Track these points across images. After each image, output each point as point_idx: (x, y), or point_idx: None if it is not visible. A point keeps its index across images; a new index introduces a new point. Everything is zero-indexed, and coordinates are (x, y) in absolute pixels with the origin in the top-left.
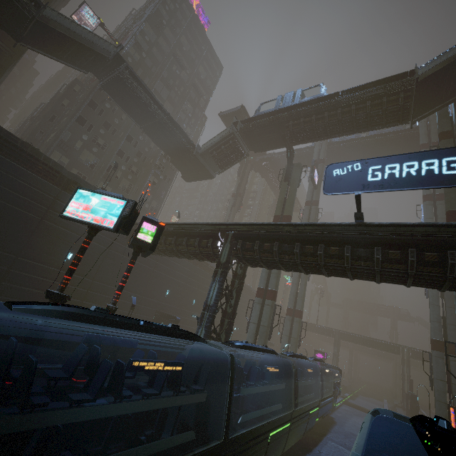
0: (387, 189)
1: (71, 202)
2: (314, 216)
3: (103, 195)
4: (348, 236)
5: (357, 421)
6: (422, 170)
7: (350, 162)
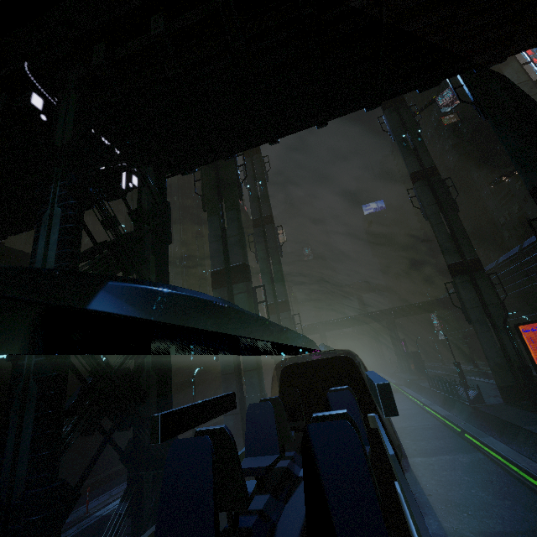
0: None
1: None
2: (261, 169)
3: None
4: None
5: None
6: None
7: None
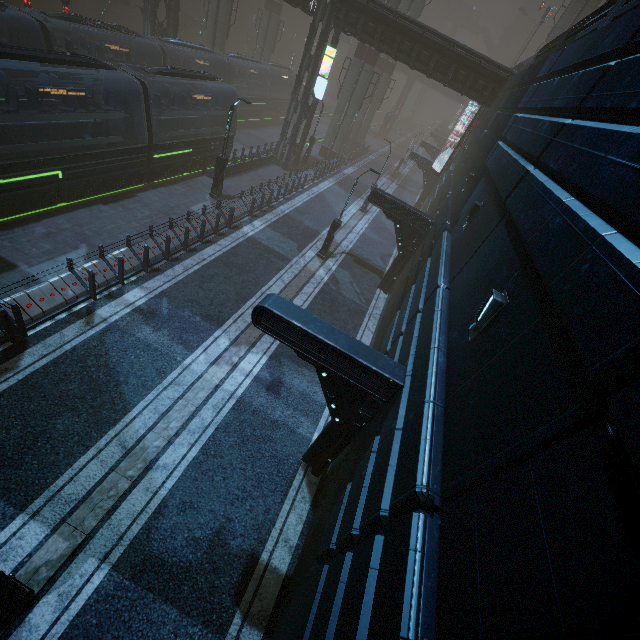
0: None
1: None
2: None
3: None
4: None
5: (321, 127)
6: None
7: None
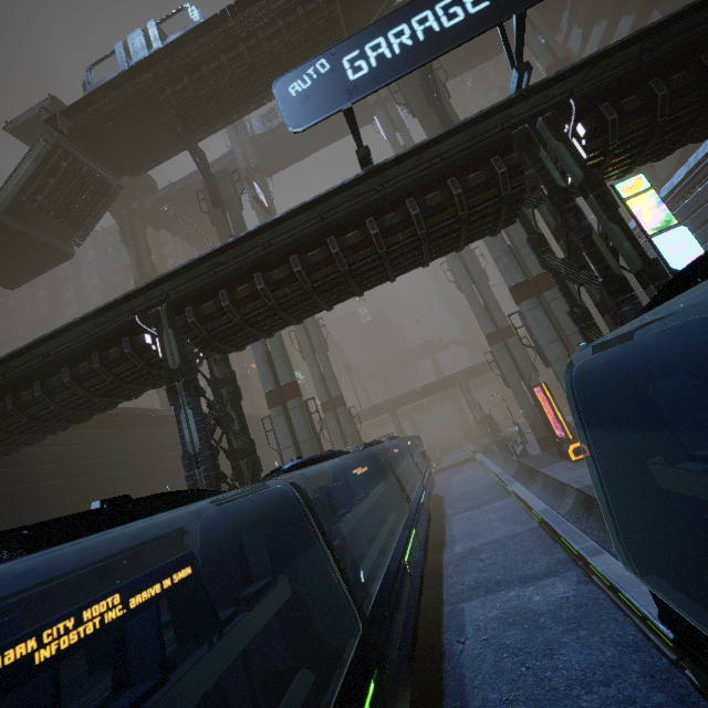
0: (387, 82)
1: None
2: None
3: None
4: (362, 204)
5: (458, 479)
6: (417, 34)
7: (308, 62)
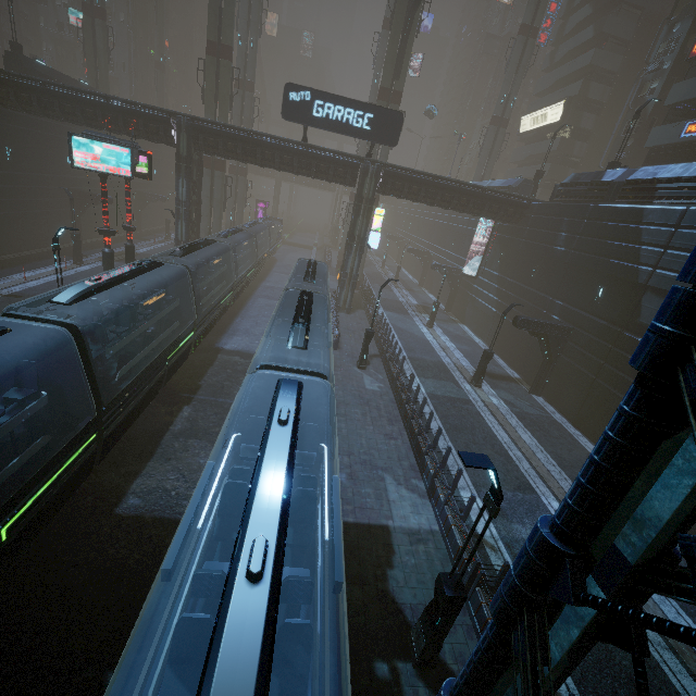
0: (324, 129)
1: (74, 152)
2: (257, 17)
3: (103, 143)
4: (297, 150)
5: (293, 256)
6: (344, 118)
7: (304, 88)
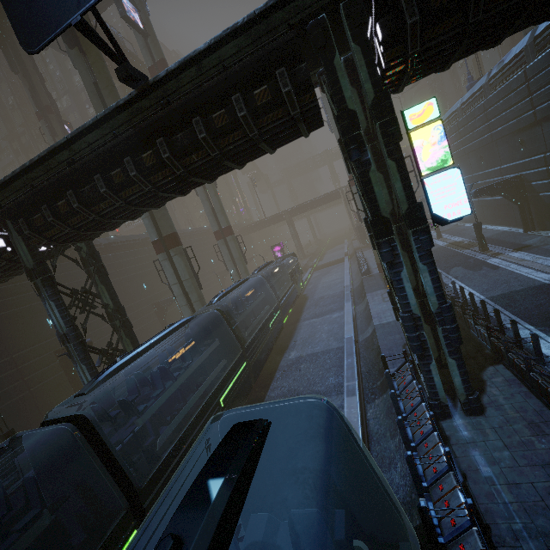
0: None
1: None
2: None
3: None
4: (149, 123)
5: (325, 281)
6: None
7: None
